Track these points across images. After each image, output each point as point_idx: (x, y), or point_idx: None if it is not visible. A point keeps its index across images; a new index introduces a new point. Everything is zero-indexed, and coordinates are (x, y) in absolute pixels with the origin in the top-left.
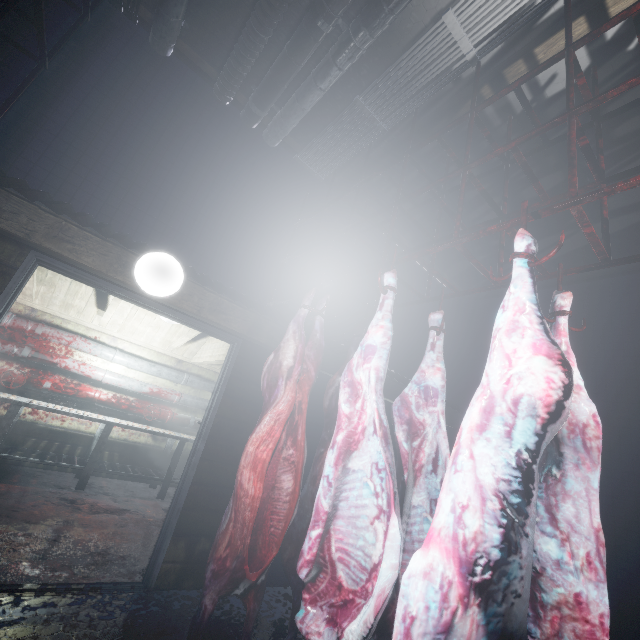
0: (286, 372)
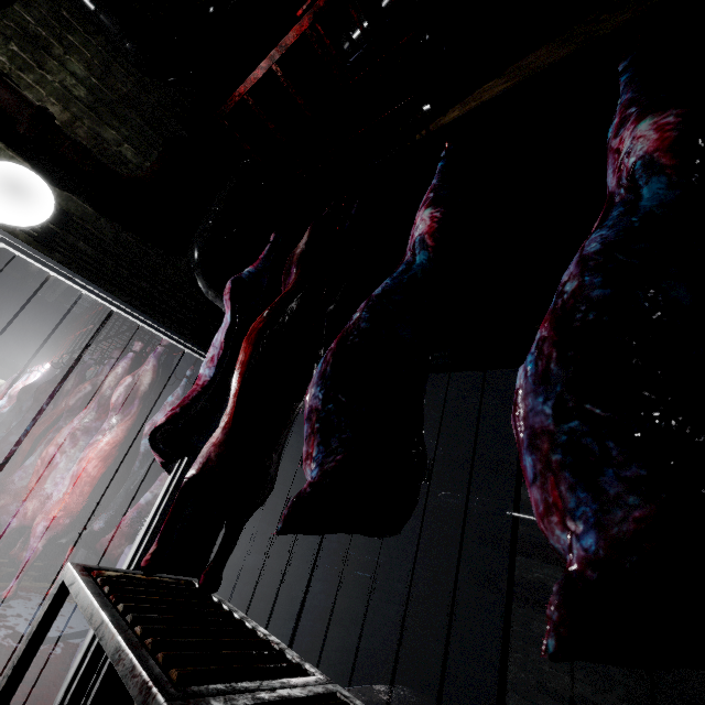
0: (1, 391)
